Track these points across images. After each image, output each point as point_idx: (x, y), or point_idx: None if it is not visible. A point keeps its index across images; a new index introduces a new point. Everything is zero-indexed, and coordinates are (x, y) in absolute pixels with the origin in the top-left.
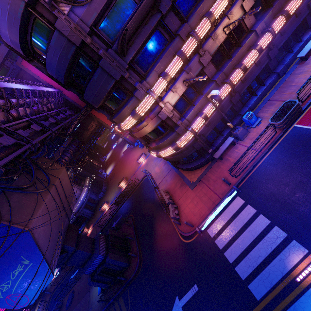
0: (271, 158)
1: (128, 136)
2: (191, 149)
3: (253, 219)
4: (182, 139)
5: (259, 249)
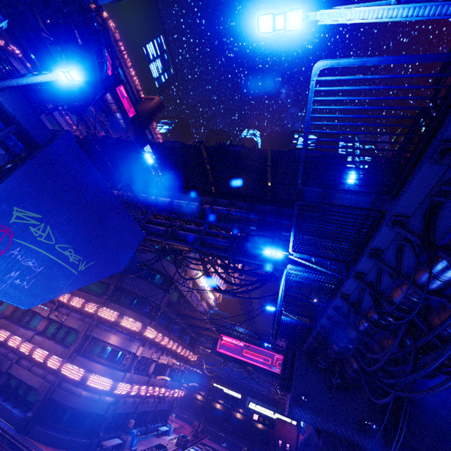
0: None
1: None
2: (104, 408)
3: None
4: (125, 385)
5: None
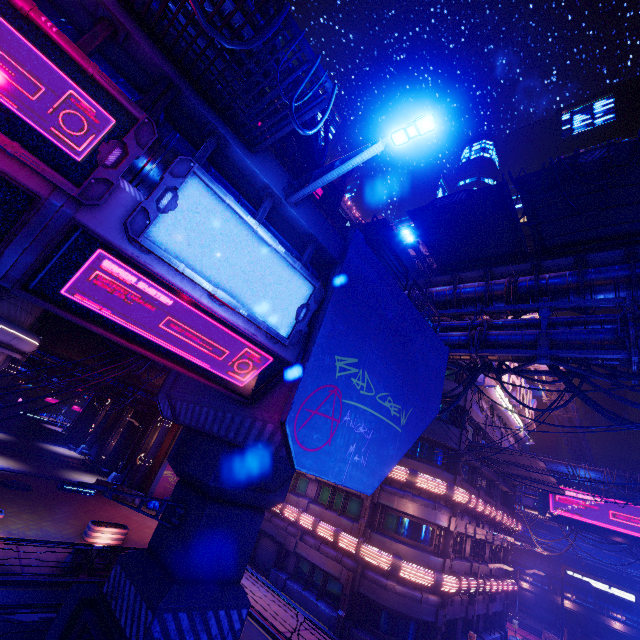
0: None
1: (167, 473)
2: (431, 612)
3: None
4: (450, 578)
5: None
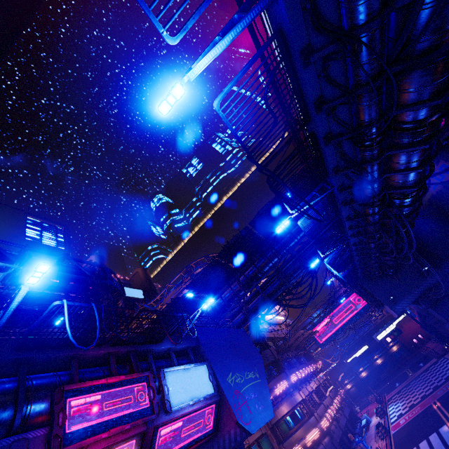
0: (396, 442)
1: None
2: (331, 447)
3: (418, 447)
4: (322, 420)
5: (434, 443)
